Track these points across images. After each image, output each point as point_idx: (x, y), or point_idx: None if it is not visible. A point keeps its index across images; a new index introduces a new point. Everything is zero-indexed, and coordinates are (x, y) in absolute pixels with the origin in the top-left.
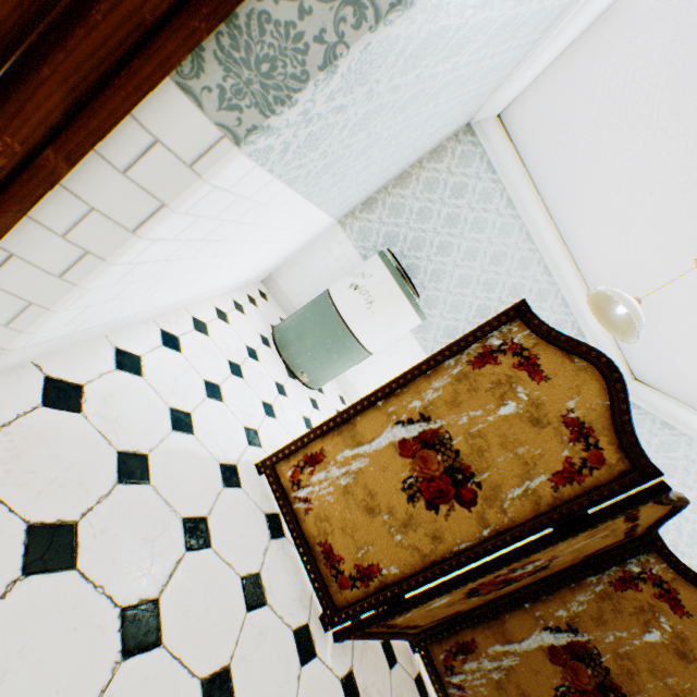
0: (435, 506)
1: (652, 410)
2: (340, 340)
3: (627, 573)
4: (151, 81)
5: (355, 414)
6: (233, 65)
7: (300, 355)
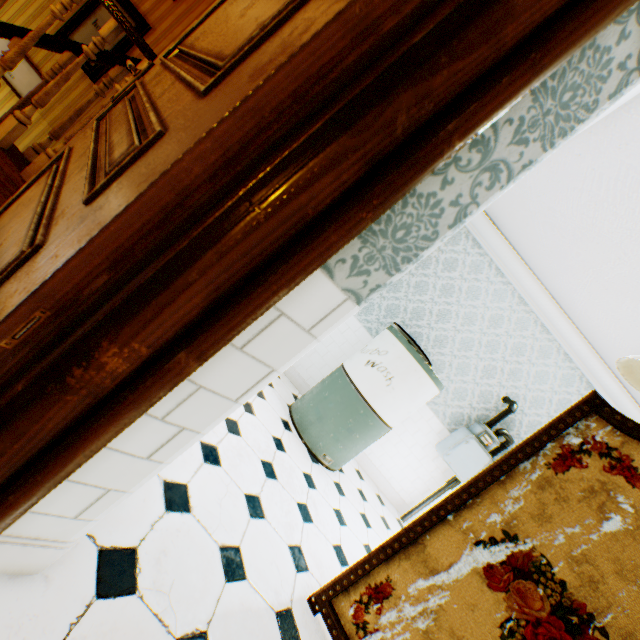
0: None
1: None
2: (362, 418)
3: None
4: (305, 270)
5: (423, 531)
6: (370, 236)
7: (321, 437)
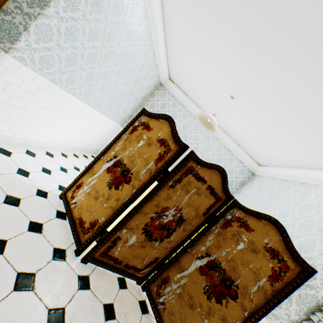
0: (118, 188)
1: (266, 174)
2: None
3: (226, 220)
4: None
5: (93, 164)
6: None
7: None
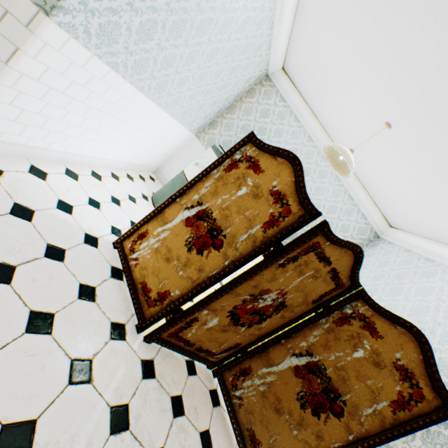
0: (201, 252)
1: (399, 242)
2: None
3: (344, 314)
4: None
5: (165, 207)
6: None
7: None
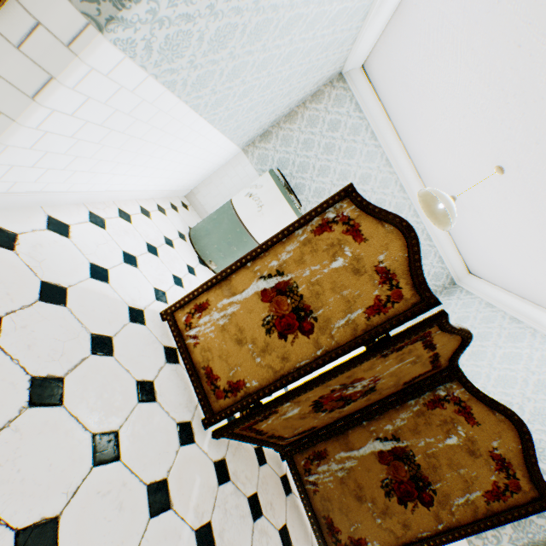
0: (284, 336)
1: (480, 294)
2: (238, 236)
3: (437, 396)
4: None
5: (231, 273)
6: None
7: (208, 247)
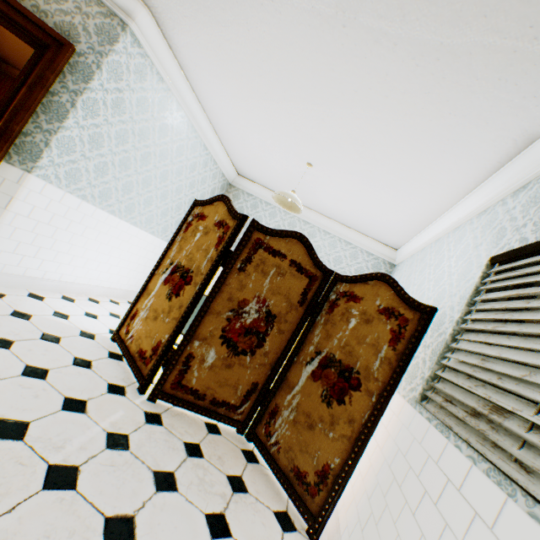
0: (179, 294)
1: (405, 255)
2: None
3: (331, 301)
4: None
5: (148, 283)
6: (21, 154)
7: None
